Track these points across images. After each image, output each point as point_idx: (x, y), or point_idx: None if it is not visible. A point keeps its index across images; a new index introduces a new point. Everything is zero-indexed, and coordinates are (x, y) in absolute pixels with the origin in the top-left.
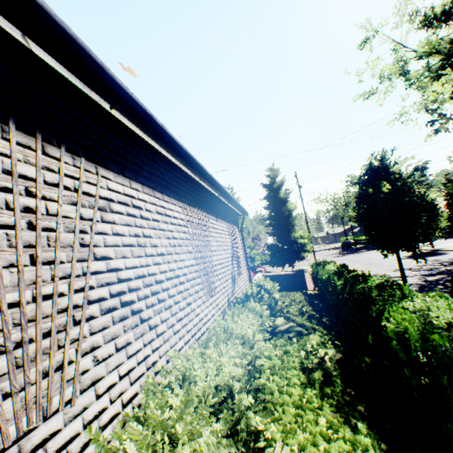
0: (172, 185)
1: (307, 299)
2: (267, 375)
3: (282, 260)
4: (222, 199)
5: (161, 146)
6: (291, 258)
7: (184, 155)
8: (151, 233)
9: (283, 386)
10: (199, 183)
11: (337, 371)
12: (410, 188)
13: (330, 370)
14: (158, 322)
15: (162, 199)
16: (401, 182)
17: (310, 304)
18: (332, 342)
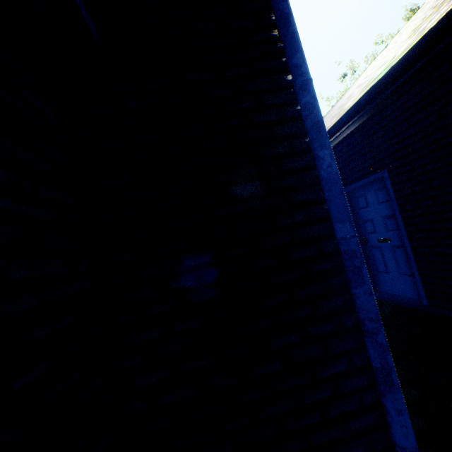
0: None
1: None
2: None
3: None
4: None
5: None
6: None
7: None
8: None
9: None
10: None
11: None
12: None
13: None
14: None
15: None
16: None
17: None
18: None
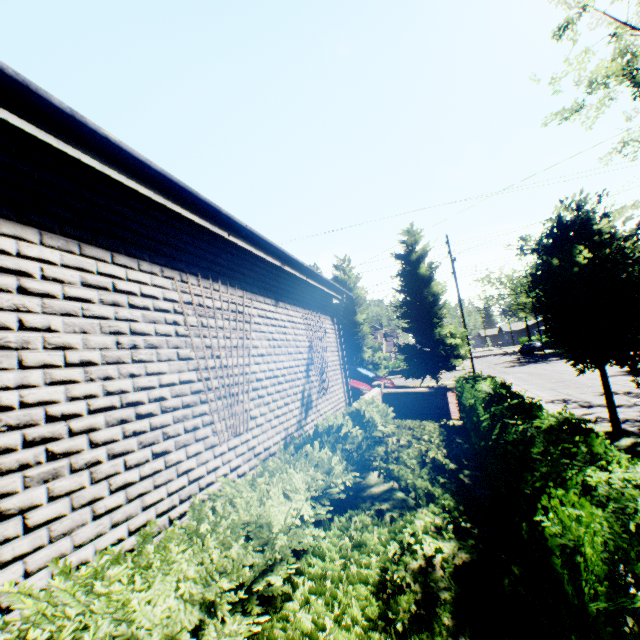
0: (150, 239)
1: (444, 434)
2: (306, 593)
3: (421, 368)
4: (292, 270)
5: (93, 159)
6: (435, 367)
7: (159, 181)
8: (55, 322)
9: (325, 625)
10: (228, 241)
11: (451, 593)
12: (629, 257)
13: (439, 588)
14: (40, 500)
15: (110, 262)
16: (613, 247)
17: (446, 445)
18: (455, 527)
